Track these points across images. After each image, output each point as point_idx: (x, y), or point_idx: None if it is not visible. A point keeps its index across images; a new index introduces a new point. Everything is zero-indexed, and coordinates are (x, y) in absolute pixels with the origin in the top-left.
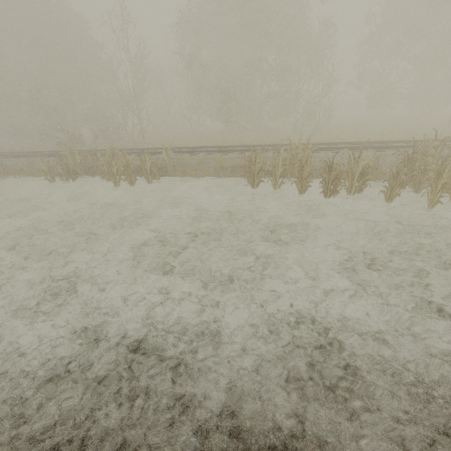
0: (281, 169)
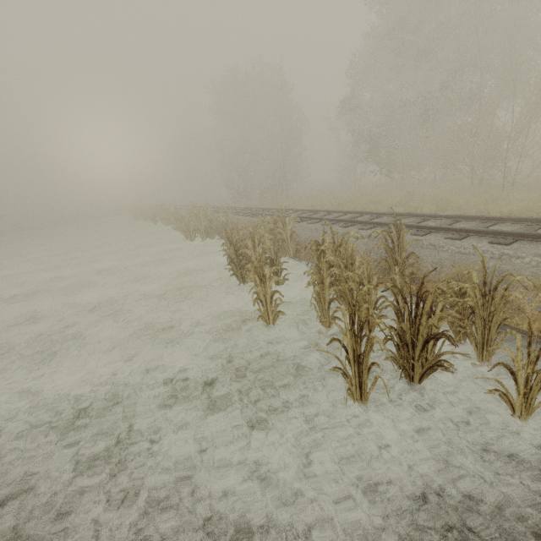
0: None
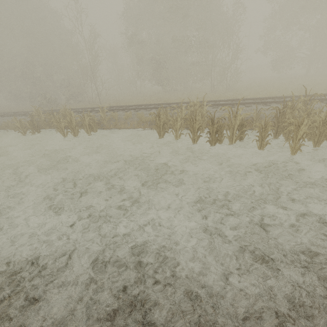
0: (179, 123)
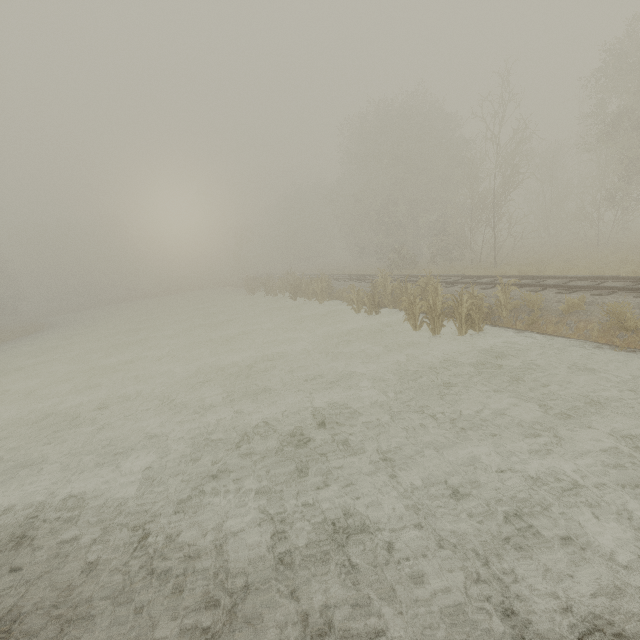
0: None
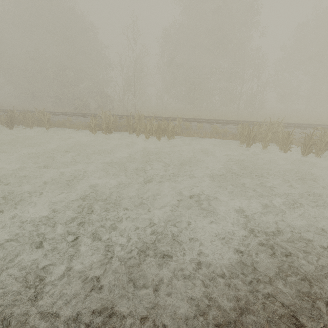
0: (270, 136)
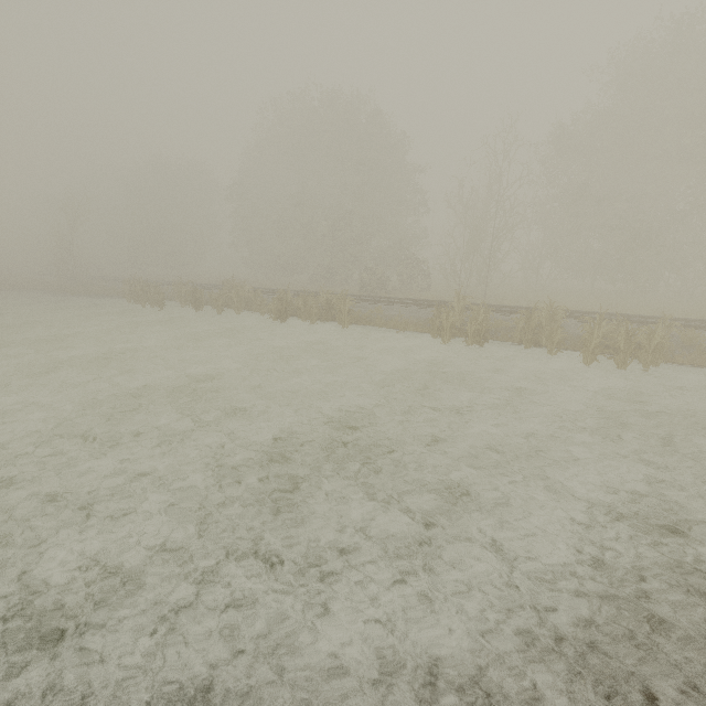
0: None
